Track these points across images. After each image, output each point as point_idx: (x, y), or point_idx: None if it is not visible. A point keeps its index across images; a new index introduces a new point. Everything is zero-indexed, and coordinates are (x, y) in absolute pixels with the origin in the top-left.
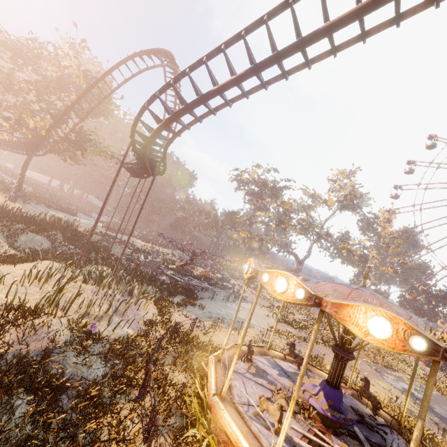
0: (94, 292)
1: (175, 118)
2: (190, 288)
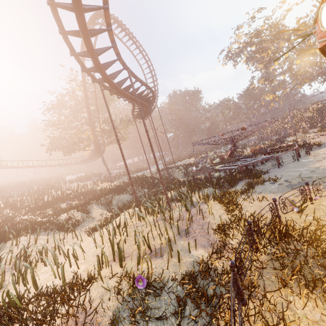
0: (154, 223)
1: (76, 4)
2: (247, 168)
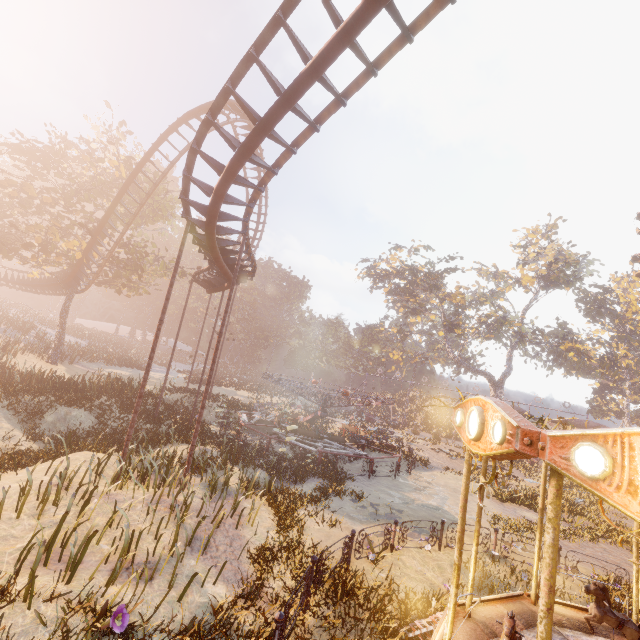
0: (149, 506)
1: (246, 151)
2: (329, 460)
